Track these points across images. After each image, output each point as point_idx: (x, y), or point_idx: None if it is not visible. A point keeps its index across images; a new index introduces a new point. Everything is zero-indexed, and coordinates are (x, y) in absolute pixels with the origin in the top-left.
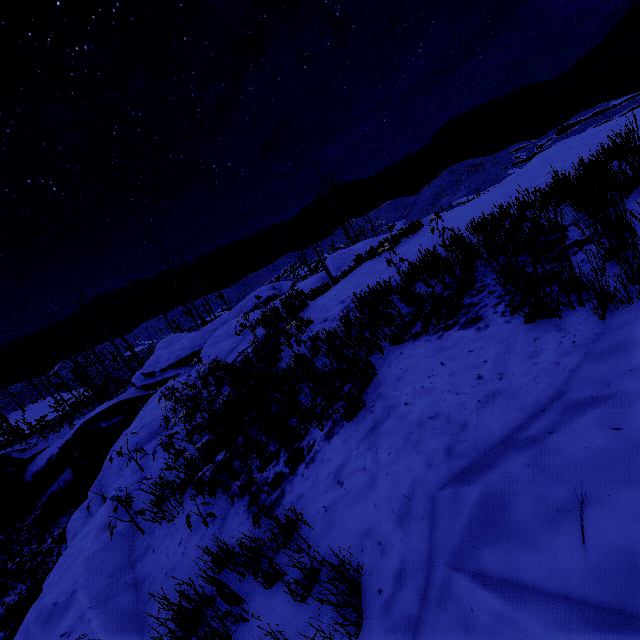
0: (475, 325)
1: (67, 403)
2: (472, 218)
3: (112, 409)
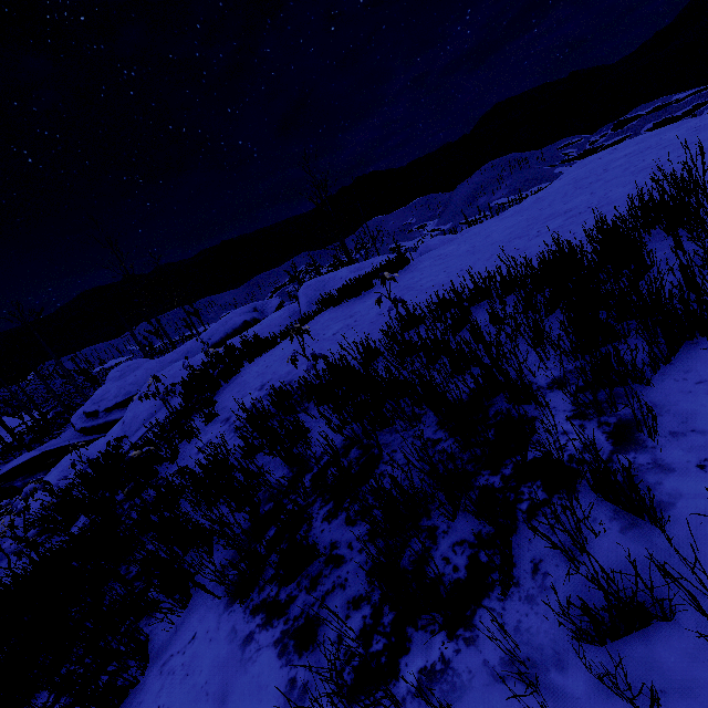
0: (296, 660)
1: (2, 438)
2: (434, 291)
3: (32, 463)
